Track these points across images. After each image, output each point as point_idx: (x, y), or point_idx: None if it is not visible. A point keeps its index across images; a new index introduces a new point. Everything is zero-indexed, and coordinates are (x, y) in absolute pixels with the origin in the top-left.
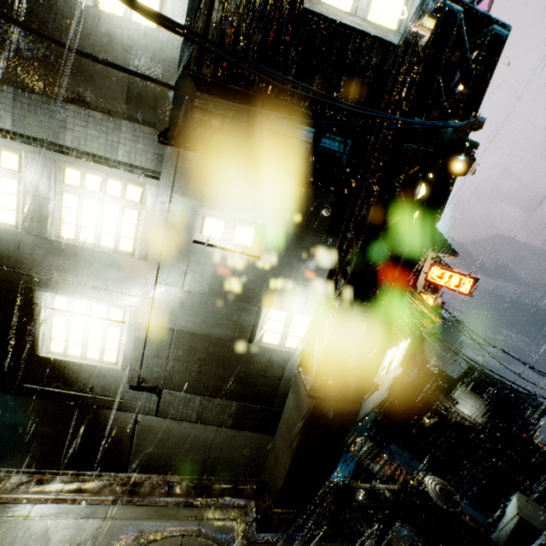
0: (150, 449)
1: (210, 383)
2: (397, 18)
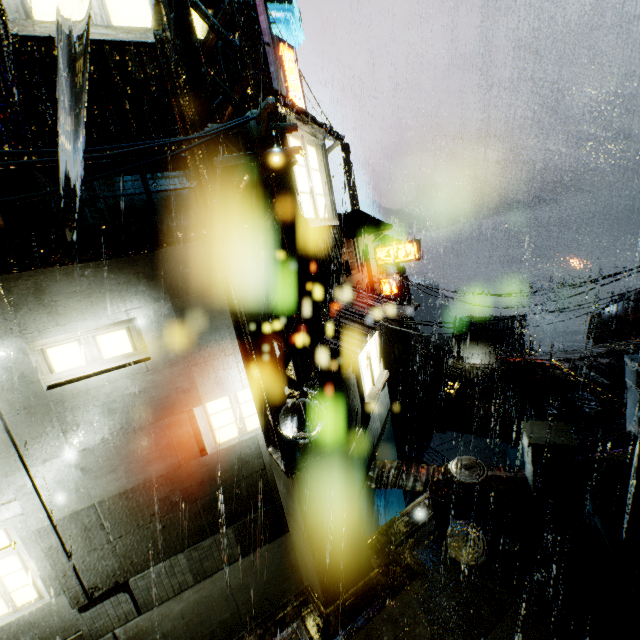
0: None
1: (185, 530)
2: (149, 12)
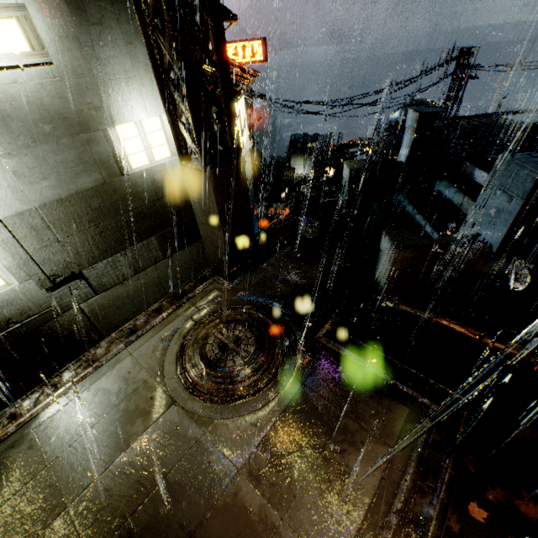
0: (116, 321)
1: (119, 236)
2: None
